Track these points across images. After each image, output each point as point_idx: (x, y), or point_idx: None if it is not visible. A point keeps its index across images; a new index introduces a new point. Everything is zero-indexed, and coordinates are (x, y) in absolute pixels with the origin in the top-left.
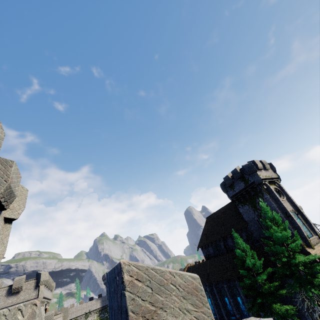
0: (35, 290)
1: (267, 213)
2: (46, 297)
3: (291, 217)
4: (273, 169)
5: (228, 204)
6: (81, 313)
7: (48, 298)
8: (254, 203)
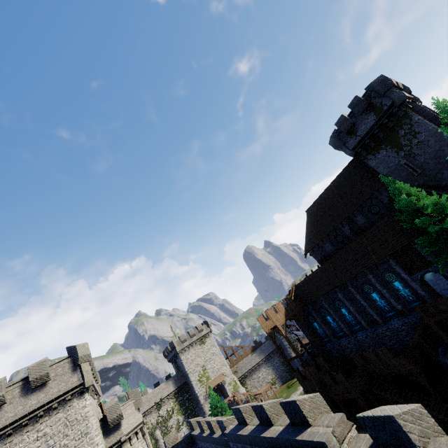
0: (75, 373)
1: None
2: (95, 387)
3: None
4: (407, 91)
5: (342, 173)
6: (149, 406)
7: (97, 391)
8: (395, 141)
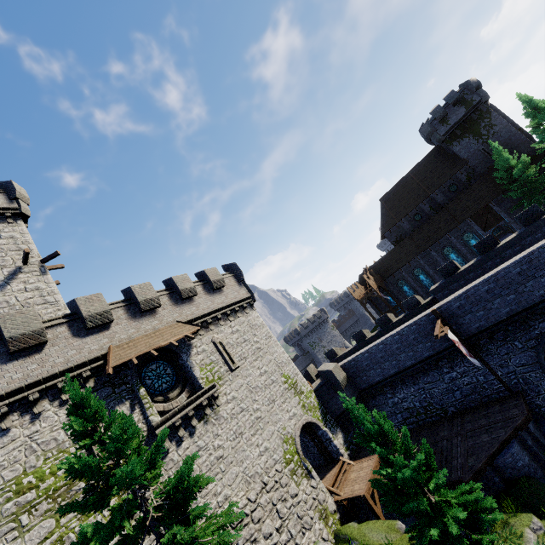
0: (241, 287)
1: (536, 100)
2: None
3: (522, 130)
4: None
5: (420, 162)
6: None
7: None
8: (477, 131)
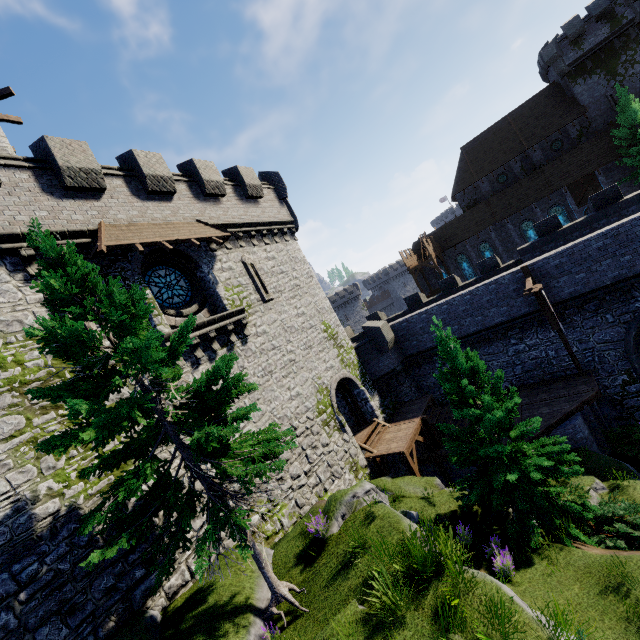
0: (282, 206)
1: None
2: None
3: None
4: None
5: (526, 103)
6: None
7: None
8: (613, 67)
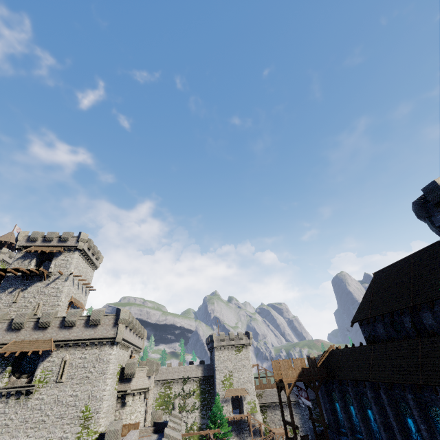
0: (114, 328)
1: None
2: (130, 342)
3: None
4: None
5: (428, 248)
6: (178, 376)
7: (136, 345)
8: None
